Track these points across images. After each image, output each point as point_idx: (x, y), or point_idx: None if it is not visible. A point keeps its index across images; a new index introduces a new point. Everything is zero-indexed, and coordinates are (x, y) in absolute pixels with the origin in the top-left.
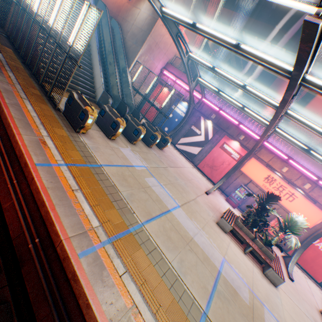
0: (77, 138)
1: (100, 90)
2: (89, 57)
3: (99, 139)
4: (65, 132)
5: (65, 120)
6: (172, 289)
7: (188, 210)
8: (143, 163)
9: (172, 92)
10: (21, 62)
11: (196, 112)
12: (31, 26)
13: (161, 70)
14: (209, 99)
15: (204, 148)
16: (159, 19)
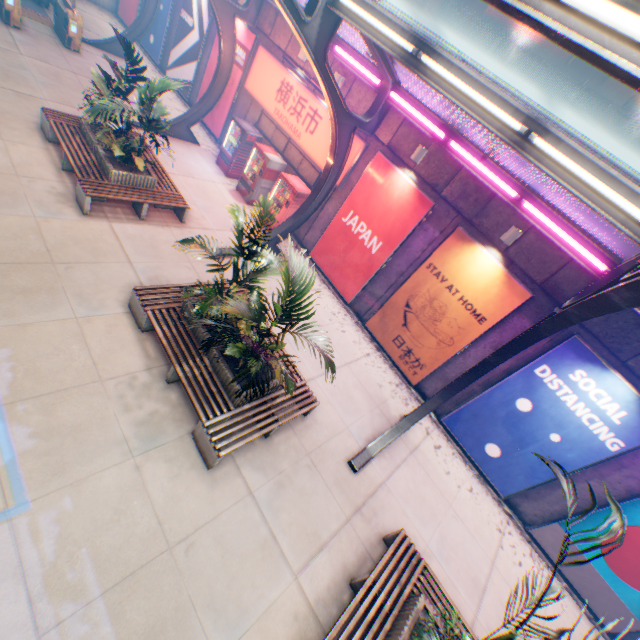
0: None
1: None
2: None
3: None
4: None
5: None
6: None
7: None
8: None
9: None
10: None
11: None
12: None
13: None
14: None
15: (203, 63)
16: None
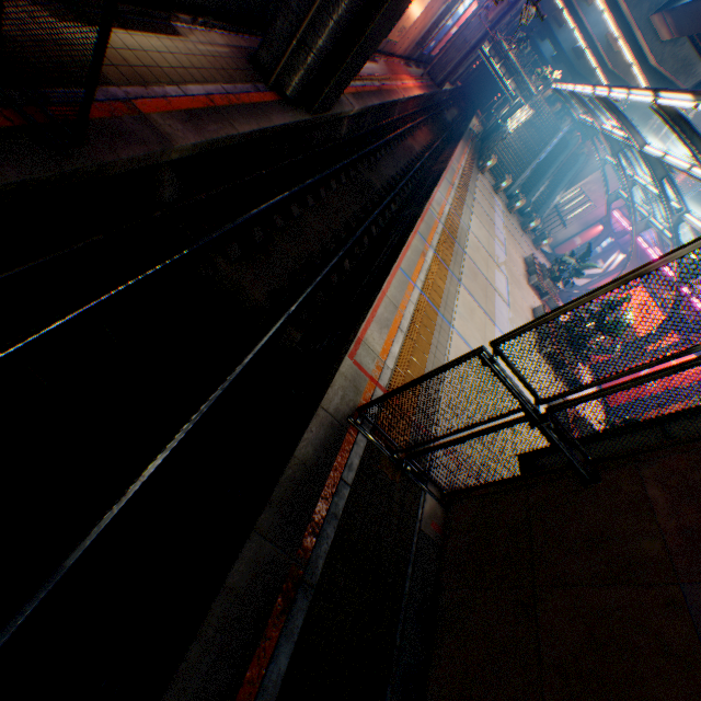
0: (476, 170)
1: (515, 185)
2: (526, 166)
3: (486, 184)
4: (473, 165)
5: (477, 167)
6: (470, 188)
7: (507, 231)
8: (502, 211)
9: (586, 206)
10: (477, 152)
11: (615, 248)
12: (498, 134)
13: (611, 210)
14: (642, 236)
15: (593, 281)
16: (627, 152)
